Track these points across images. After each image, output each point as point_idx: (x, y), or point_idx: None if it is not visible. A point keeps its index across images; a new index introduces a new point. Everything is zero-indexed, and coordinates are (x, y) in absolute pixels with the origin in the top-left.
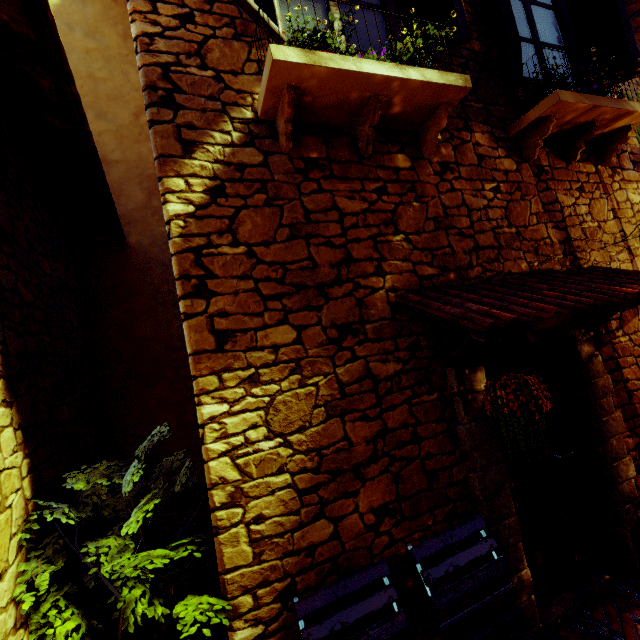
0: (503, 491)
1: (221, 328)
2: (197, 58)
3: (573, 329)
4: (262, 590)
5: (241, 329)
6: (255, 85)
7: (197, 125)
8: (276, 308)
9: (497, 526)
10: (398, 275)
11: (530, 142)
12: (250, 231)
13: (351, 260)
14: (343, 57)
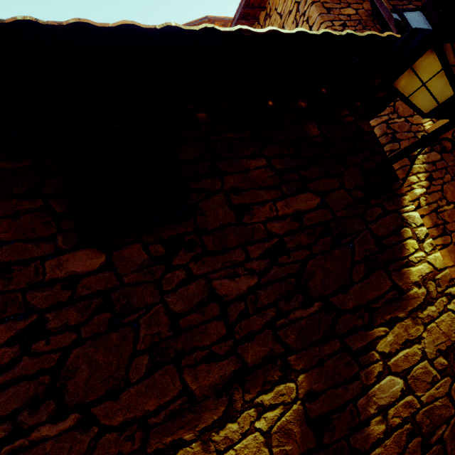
0: None
1: None
2: (395, 114)
3: None
4: None
5: None
6: (421, 119)
7: None
8: None
9: None
10: None
11: None
12: (451, 195)
13: None
14: None
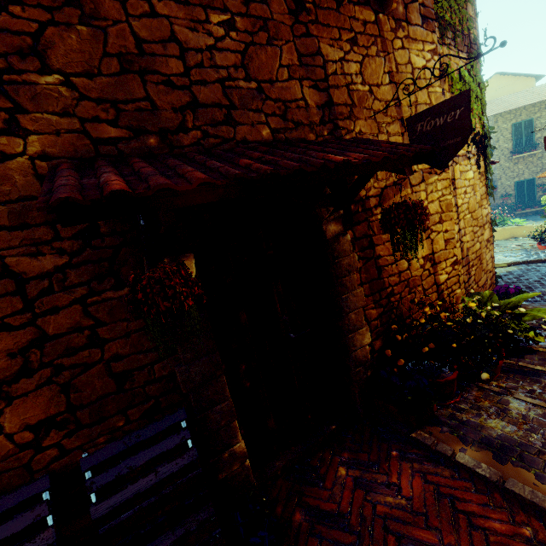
0: (215, 379)
1: None
2: None
3: (319, 207)
4: None
5: None
6: None
7: None
8: None
9: (206, 413)
10: (53, 136)
11: None
12: None
13: None
14: None
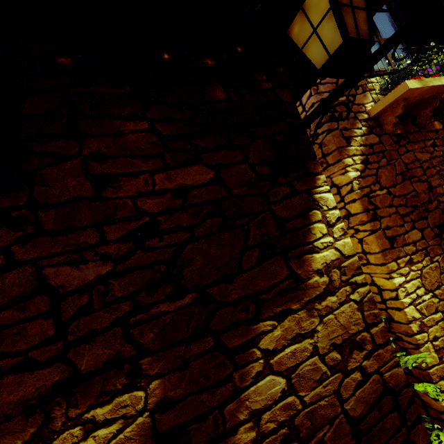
0: None
1: (389, 236)
2: None
3: None
4: None
5: (397, 235)
6: (363, 99)
7: (347, 127)
8: (408, 221)
9: None
10: None
11: None
12: (385, 180)
13: (431, 188)
14: (434, 78)
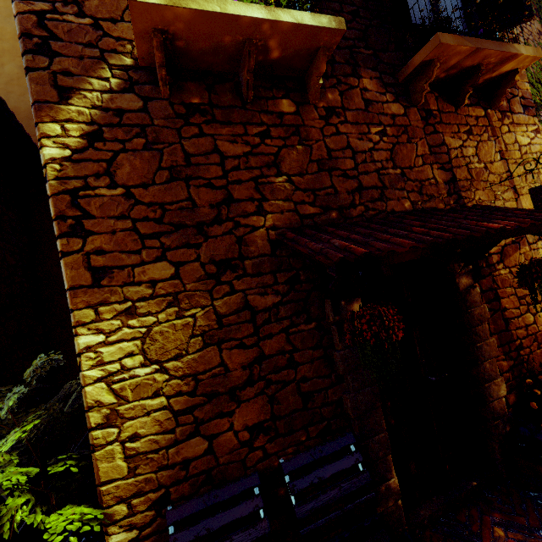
0: (375, 410)
1: (98, 265)
2: (74, 6)
3: (452, 263)
4: (137, 500)
5: (118, 266)
6: None
7: (74, 72)
8: (154, 246)
9: (367, 441)
10: (279, 214)
11: (417, 87)
12: (128, 174)
13: (232, 200)
14: None
